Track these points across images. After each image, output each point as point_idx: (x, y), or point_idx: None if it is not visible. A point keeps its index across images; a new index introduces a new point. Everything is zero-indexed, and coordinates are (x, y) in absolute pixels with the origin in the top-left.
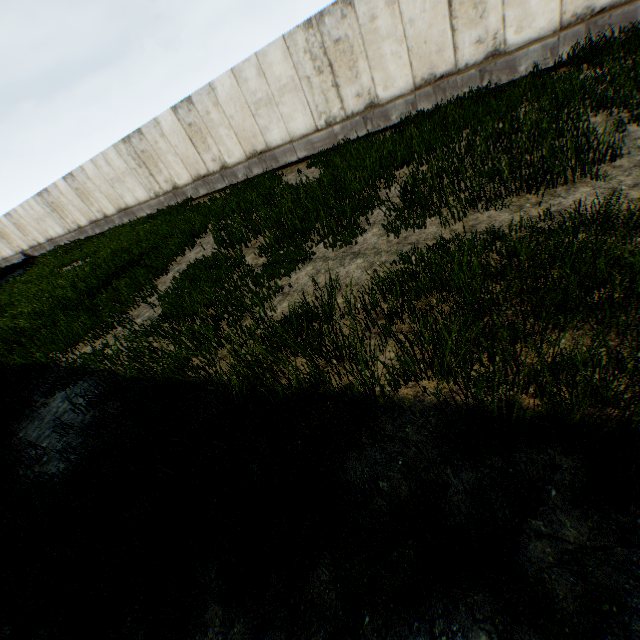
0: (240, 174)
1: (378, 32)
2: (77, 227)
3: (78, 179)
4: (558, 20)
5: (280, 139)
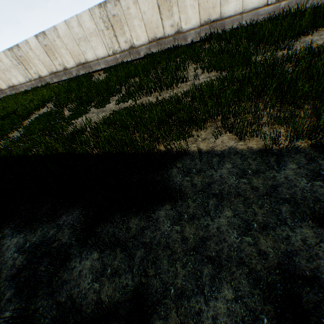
0: (74, 73)
1: (131, 15)
2: None
3: None
4: (199, 22)
5: (92, 58)
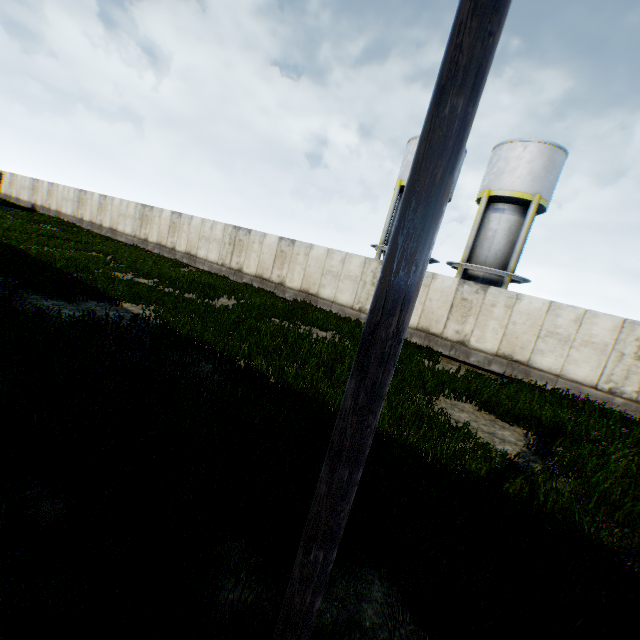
0: (178, 257)
1: (253, 248)
2: (81, 218)
3: (107, 200)
4: (300, 287)
5: (203, 256)
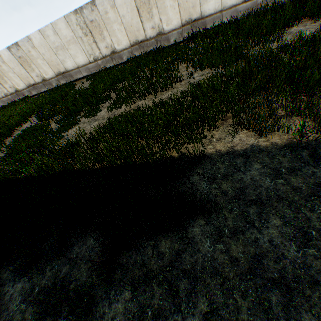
0: (54, 83)
1: (110, 19)
2: None
3: None
4: (180, 22)
5: (72, 66)
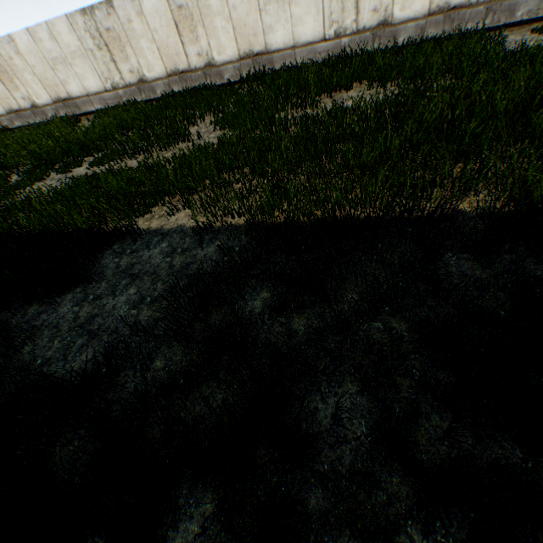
0: (51, 114)
1: (135, 31)
2: None
3: None
4: (238, 54)
5: (79, 92)
